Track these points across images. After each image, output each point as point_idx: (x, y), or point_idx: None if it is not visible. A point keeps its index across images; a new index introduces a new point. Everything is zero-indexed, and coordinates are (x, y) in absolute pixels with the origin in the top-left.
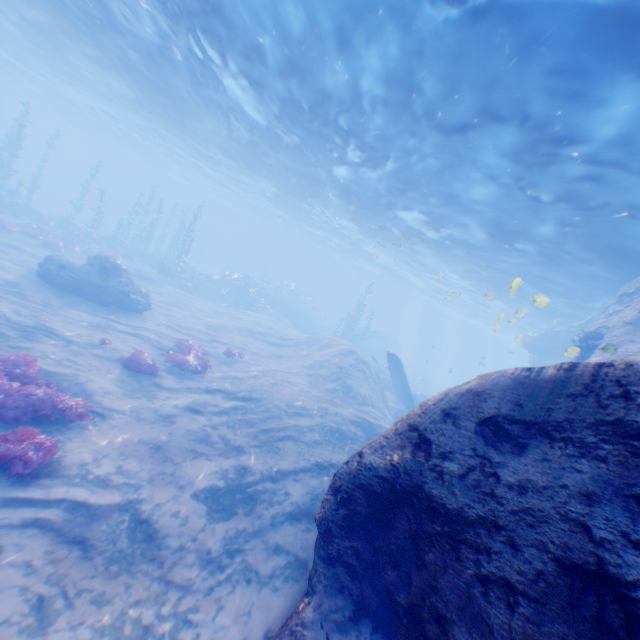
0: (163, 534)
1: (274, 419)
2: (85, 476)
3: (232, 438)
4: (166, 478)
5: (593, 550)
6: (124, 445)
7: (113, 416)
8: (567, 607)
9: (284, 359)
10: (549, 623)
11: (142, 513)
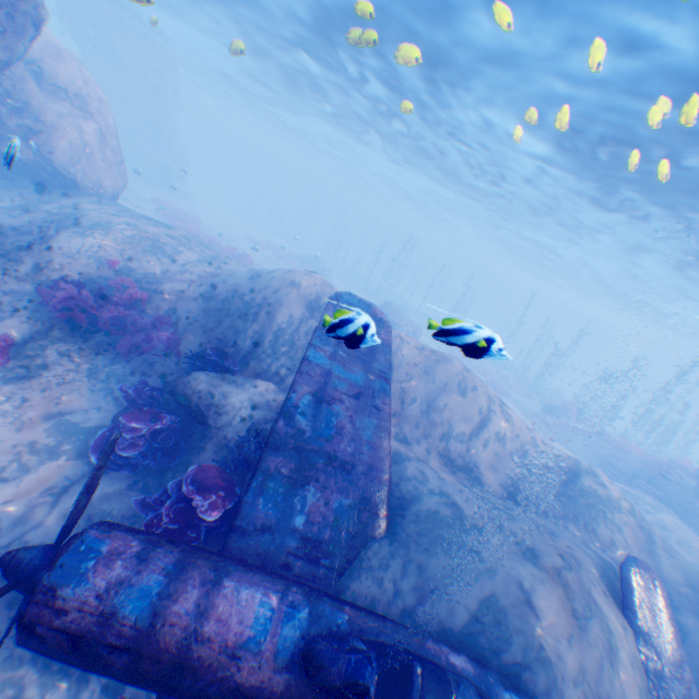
0: None
1: None
2: None
3: None
4: None
5: None
6: None
7: None
8: None
9: None
10: None
11: None
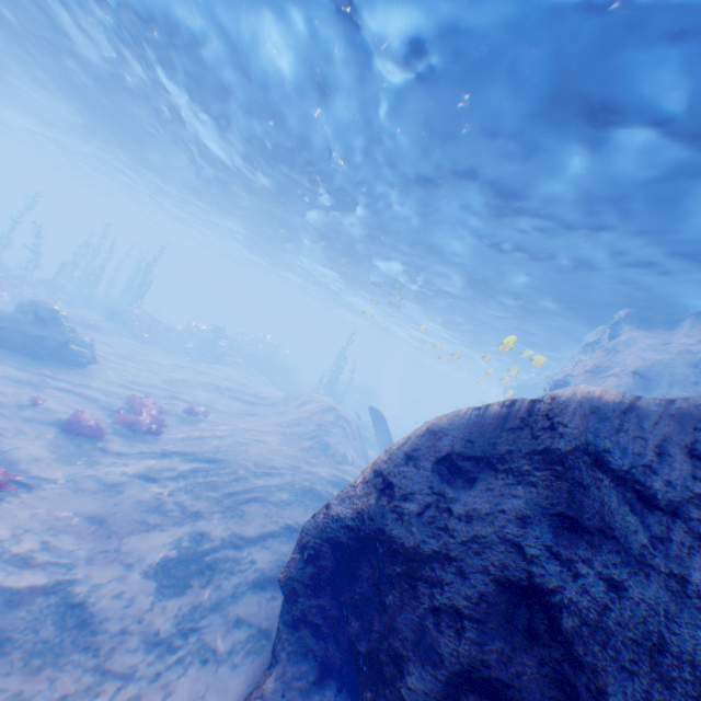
0: (101, 618)
1: (241, 481)
2: (2, 557)
3: (191, 504)
4: (108, 554)
5: (525, 566)
6: (56, 519)
7: (43, 486)
8: (504, 622)
9: (256, 417)
10: (489, 640)
11: (75, 596)
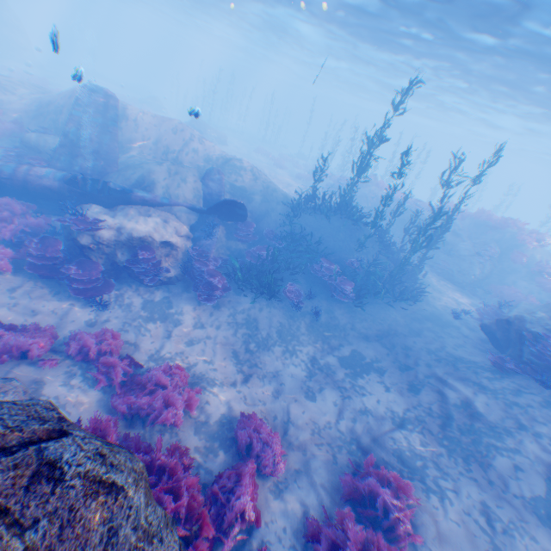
0: None
1: None
2: None
3: None
4: None
5: None
6: None
7: None
8: None
9: None
10: None
11: None
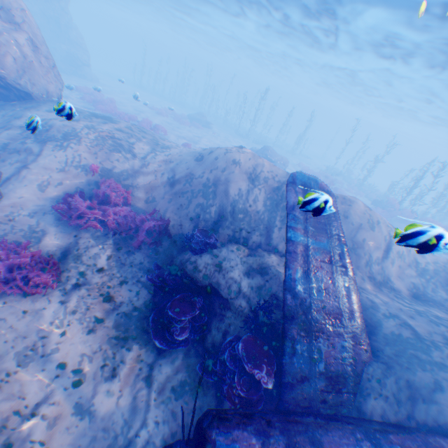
0: None
1: None
2: None
3: None
4: None
5: None
6: None
7: None
8: None
9: None
10: None
11: None
